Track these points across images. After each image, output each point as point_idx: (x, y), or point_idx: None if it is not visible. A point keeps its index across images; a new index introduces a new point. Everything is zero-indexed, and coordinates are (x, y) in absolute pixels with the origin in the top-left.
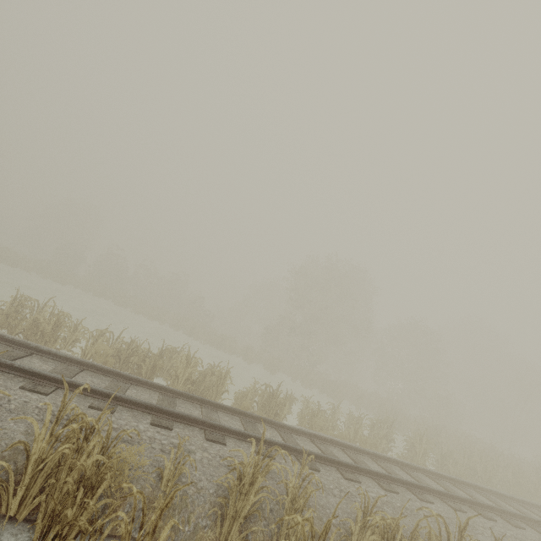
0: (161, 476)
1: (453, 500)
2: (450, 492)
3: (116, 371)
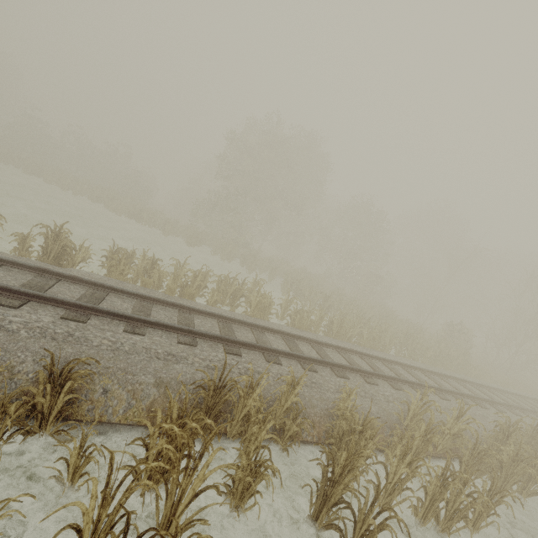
0: None
1: (196, 337)
2: (196, 329)
3: None
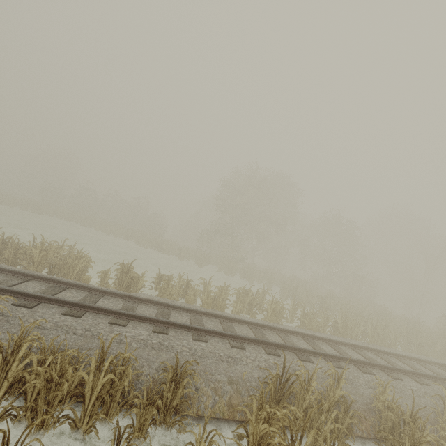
0: None
1: (242, 341)
2: (241, 335)
3: None
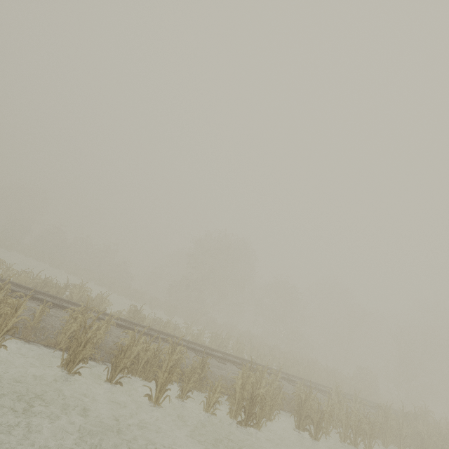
0: (34, 317)
1: (223, 360)
2: (223, 356)
3: (27, 286)
